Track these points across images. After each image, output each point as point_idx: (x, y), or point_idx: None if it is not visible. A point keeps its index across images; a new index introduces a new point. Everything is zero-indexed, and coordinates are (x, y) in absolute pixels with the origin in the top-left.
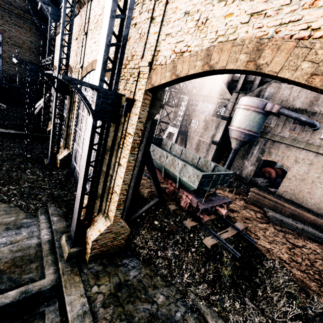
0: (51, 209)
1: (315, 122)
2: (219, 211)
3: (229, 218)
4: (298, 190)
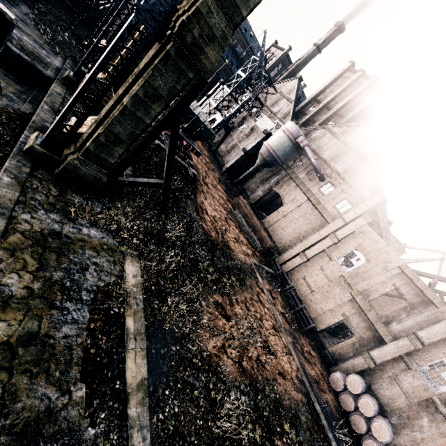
0: (69, 61)
1: (319, 168)
2: (190, 161)
3: (197, 180)
4: (278, 224)
